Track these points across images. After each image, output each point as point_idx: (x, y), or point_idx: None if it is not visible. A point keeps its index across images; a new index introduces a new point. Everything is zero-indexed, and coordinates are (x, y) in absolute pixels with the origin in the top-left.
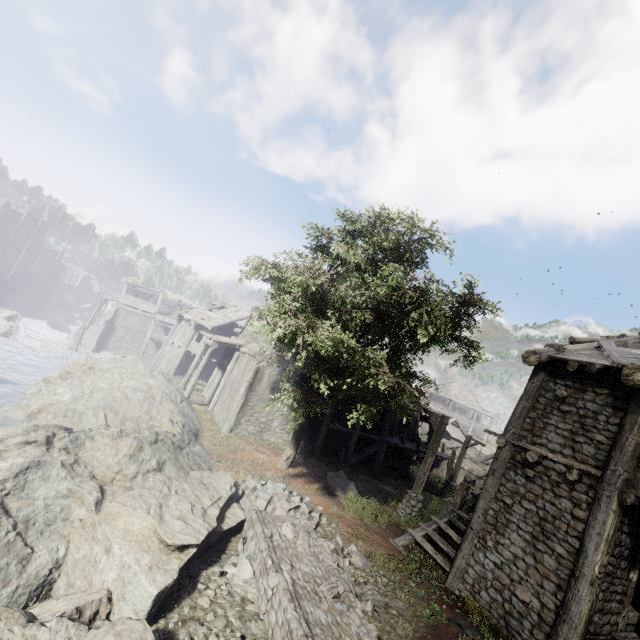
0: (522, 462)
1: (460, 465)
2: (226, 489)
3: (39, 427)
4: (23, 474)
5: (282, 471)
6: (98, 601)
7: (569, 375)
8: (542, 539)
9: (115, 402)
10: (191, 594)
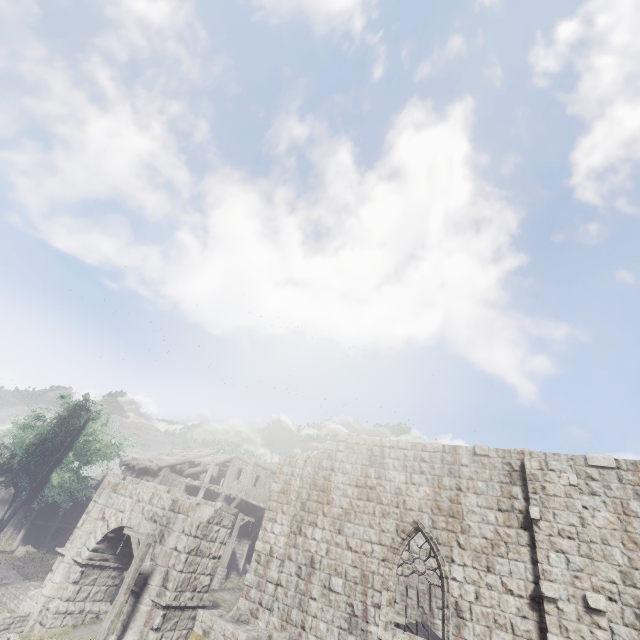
0: None
1: None
2: None
3: None
4: None
5: None
6: None
7: (133, 468)
8: None
9: None
10: None
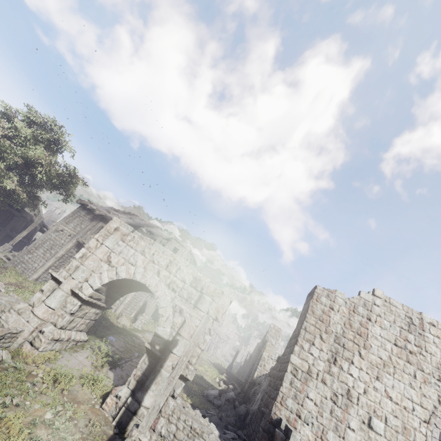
0: (58, 231)
1: None
2: None
3: None
4: None
5: None
6: None
7: (88, 210)
8: (50, 250)
9: None
10: None
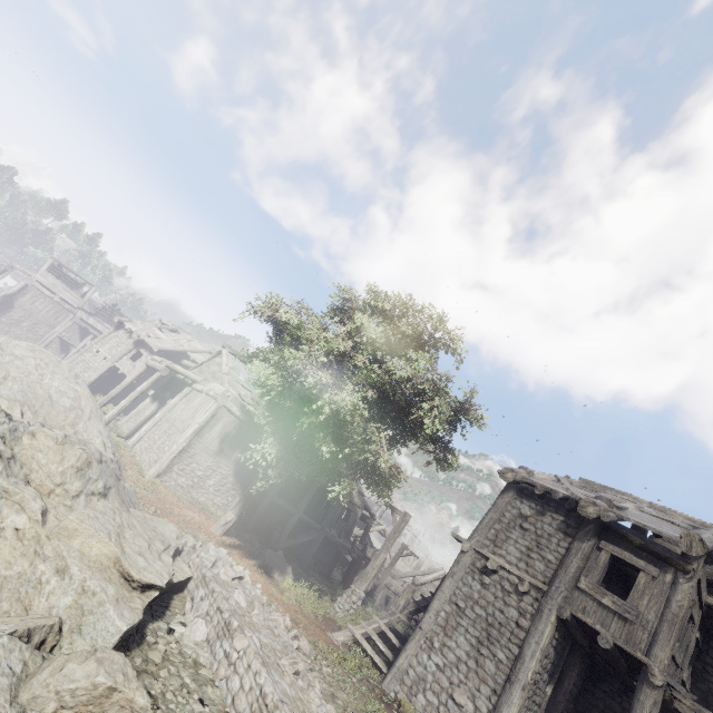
0: (481, 569)
1: (388, 574)
2: (173, 538)
3: None
4: None
5: (216, 537)
6: (49, 628)
7: (534, 498)
8: (487, 644)
9: (36, 400)
10: (140, 645)
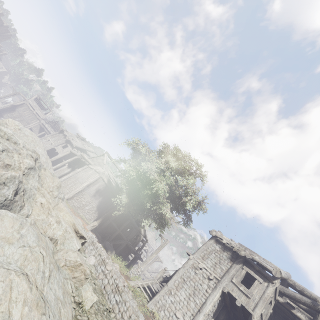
0: (195, 267)
1: (148, 267)
2: (81, 224)
3: (35, 152)
4: (30, 169)
5: (88, 230)
6: (55, 240)
7: (221, 244)
8: (193, 296)
9: None
10: None
